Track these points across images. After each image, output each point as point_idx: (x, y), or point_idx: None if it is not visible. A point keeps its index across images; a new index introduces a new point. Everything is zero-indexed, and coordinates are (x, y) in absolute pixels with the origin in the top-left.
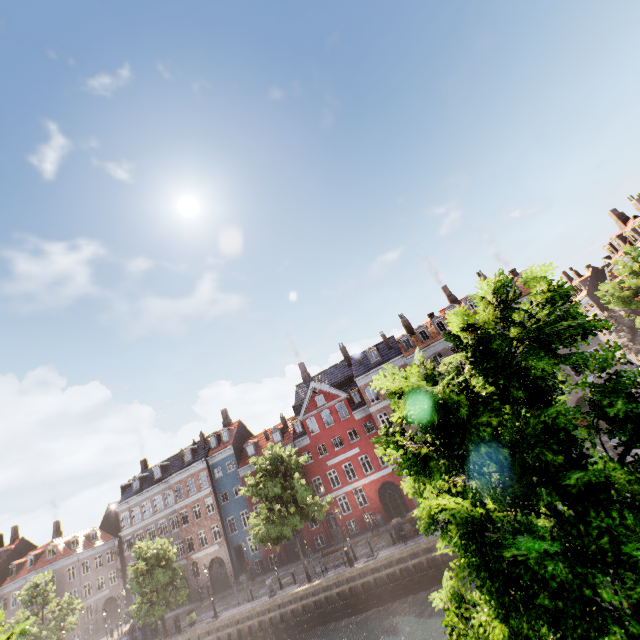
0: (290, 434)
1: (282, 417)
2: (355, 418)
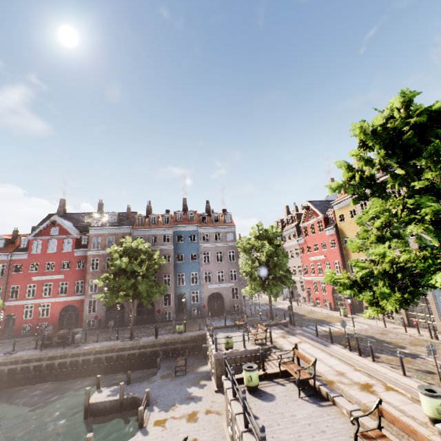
0: (14, 246)
1: (15, 231)
2: (74, 254)
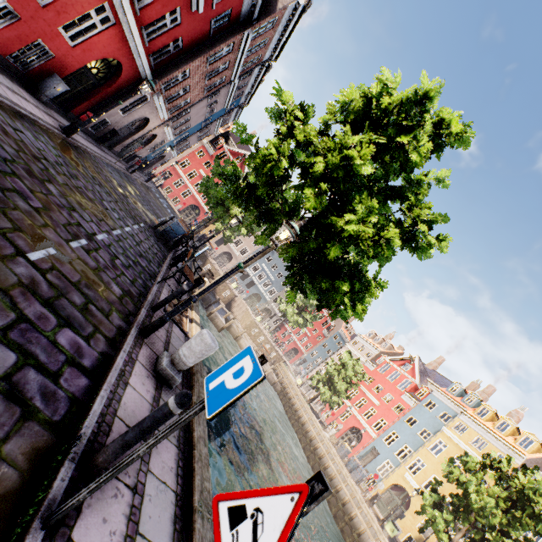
0: None
1: None
2: None
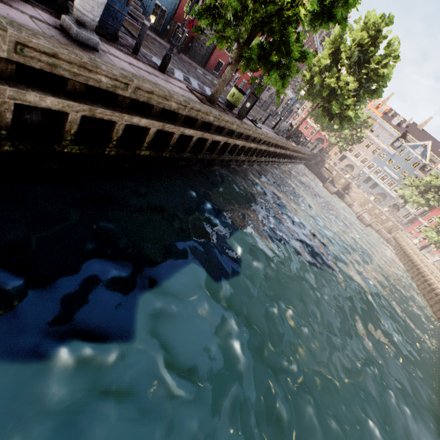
0: None
1: None
2: None
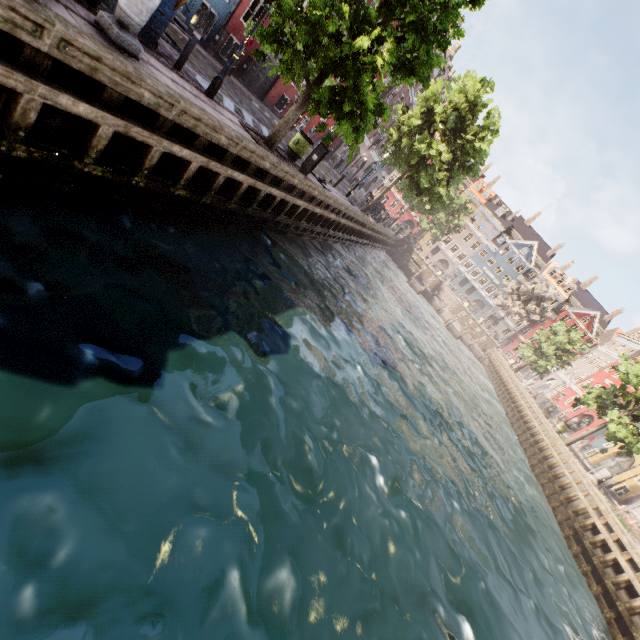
0: None
1: None
2: None
